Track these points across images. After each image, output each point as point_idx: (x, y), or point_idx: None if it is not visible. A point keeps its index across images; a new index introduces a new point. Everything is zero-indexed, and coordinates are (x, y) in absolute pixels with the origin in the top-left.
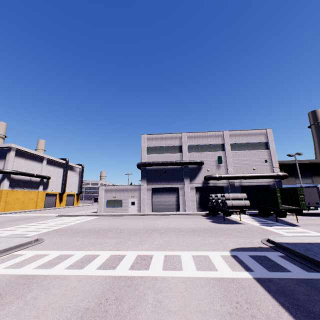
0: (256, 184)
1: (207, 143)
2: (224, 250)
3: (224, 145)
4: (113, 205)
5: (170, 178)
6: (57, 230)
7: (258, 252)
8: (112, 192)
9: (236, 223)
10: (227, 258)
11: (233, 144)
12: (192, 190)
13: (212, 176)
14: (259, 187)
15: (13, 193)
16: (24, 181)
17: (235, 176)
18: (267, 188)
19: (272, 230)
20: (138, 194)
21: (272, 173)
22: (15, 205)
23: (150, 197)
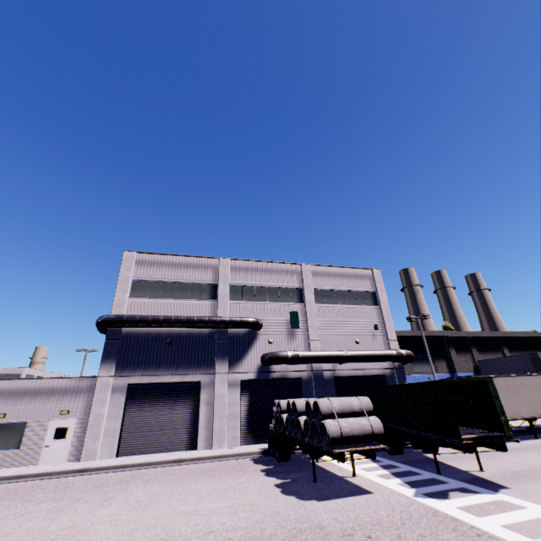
0: (362, 373)
1: (270, 284)
2: None
3: (302, 291)
4: None
5: (182, 359)
6: None
7: None
8: None
9: (350, 492)
10: None
11: (319, 290)
12: (232, 388)
13: (279, 355)
14: (368, 380)
15: None
16: None
17: (326, 355)
18: (381, 381)
19: (474, 525)
20: (83, 403)
21: (389, 351)
22: None
23: (118, 412)
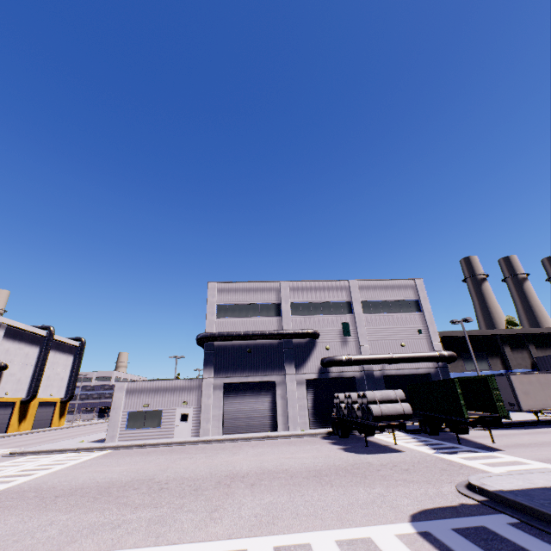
0: (408, 372)
1: (323, 300)
2: (398, 520)
3: (351, 304)
4: (141, 422)
5: (260, 364)
6: (1, 494)
7: (467, 518)
8: (143, 394)
9: (390, 451)
10: (413, 541)
11: (366, 302)
12: (300, 386)
13: (335, 359)
14: (414, 378)
15: None
16: None
17: (374, 358)
18: (426, 379)
19: (461, 462)
20: (196, 397)
21: (432, 353)
22: None
23: (220, 403)
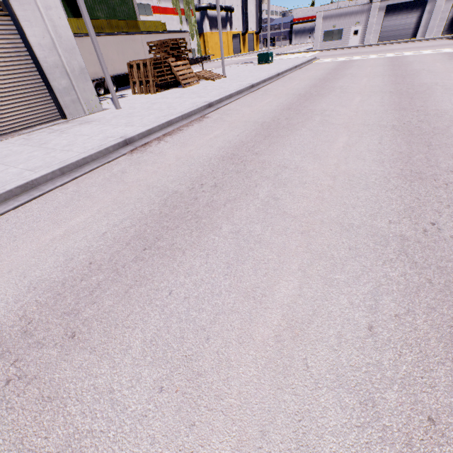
0: None
1: None
2: None
3: None
4: (330, 38)
5: None
6: None
7: None
8: (332, 19)
9: None
10: None
11: None
12: (448, 1)
13: None
14: None
15: (212, 37)
16: (215, 18)
17: None
18: None
19: None
20: (364, 18)
21: None
22: (216, 51)
23: (380, 22)
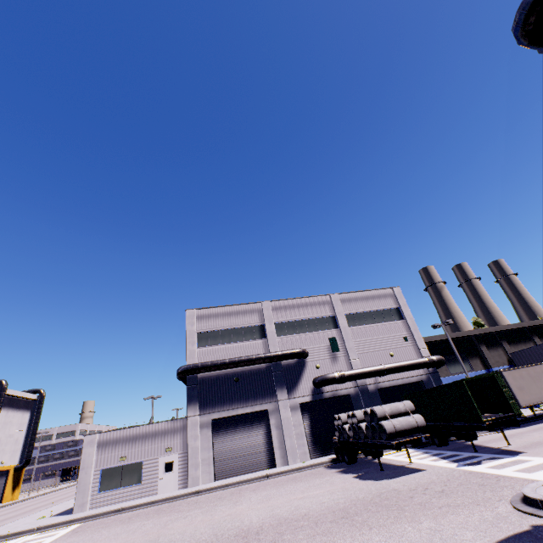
0: (401, 382)
1: (307, 317)
2: None
3: (336, 318)
4: (118, 481)
5: (249, 393)
6: None
7: None
8: (118, 445)
9: (410, 471)
10: None
11: (350, 314)
12: (294, 411)
13: (328, 377)
14: (408, 388)
15: None
16: None
17: (367, 371)
18: (420, 387)
19: (494, 473)
20: (181, 440)
21: (421, 359)
22: None
23: (208, 444)
